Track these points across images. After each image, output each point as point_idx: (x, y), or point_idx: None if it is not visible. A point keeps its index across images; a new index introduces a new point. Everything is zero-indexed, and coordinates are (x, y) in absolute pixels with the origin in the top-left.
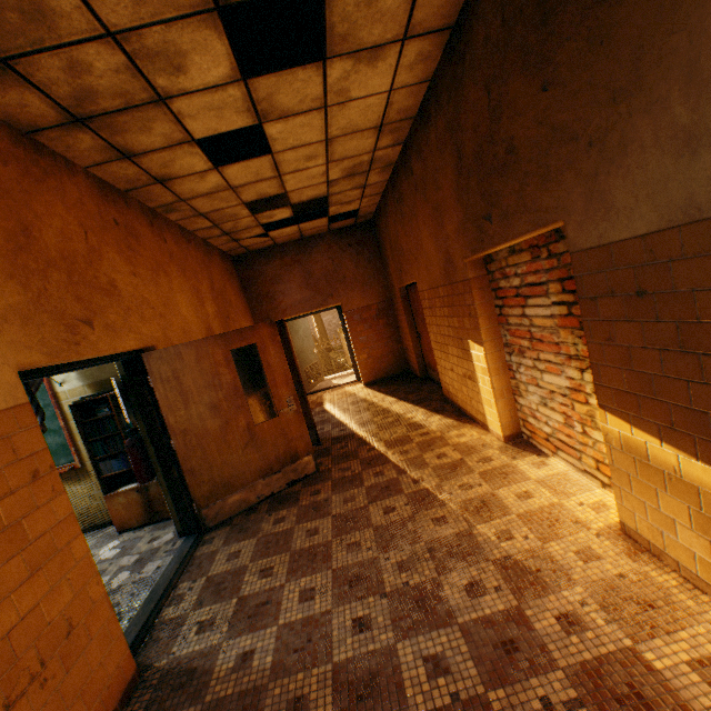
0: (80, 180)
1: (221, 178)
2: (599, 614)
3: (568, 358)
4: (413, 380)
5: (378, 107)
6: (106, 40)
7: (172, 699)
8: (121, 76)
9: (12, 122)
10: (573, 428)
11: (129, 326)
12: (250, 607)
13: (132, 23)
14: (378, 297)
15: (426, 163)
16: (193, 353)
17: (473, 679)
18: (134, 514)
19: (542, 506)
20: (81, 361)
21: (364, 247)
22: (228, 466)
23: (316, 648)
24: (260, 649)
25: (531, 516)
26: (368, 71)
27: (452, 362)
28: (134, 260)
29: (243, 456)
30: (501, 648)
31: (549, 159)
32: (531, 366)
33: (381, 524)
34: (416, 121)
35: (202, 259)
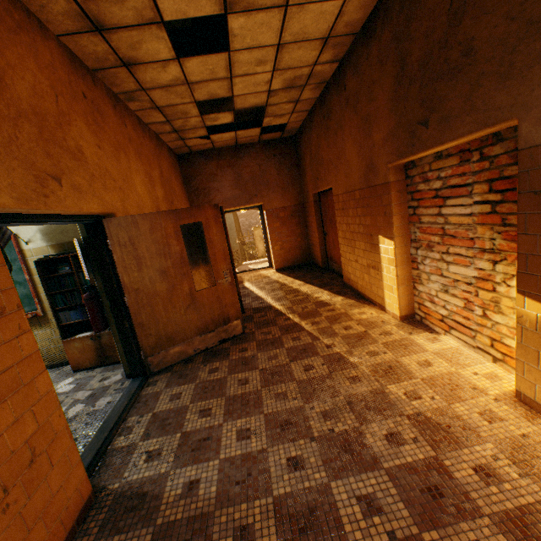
0: (52, 45)
1: (180, 71)
2: (512, 469)
3: (480, 252)
4: (316, 269)
5: (330, 15)
6: None
7: (125, 520)
8: None
9: None
10: (472, 311)
11: (93, 191)
12: (193, 441)
13: None
14: (293, 200)
15: (362, 77)
16: (148, 224)
17: (406, 520)
18: (88, 357)
19: (442, 373)
20: (48, 215)
21: (286, 158)
22: (172, 323)
23: (256, 481)
24: (204, 479)
25: (434, 380)
26: None
27: (358, 255)
28: (99, 134)
29: (185, 315)
30: (427, 493)
31: (516, 55)
32: (437, 258)
33: (303, 379)
34: (358, 37)
35: (154, 150)
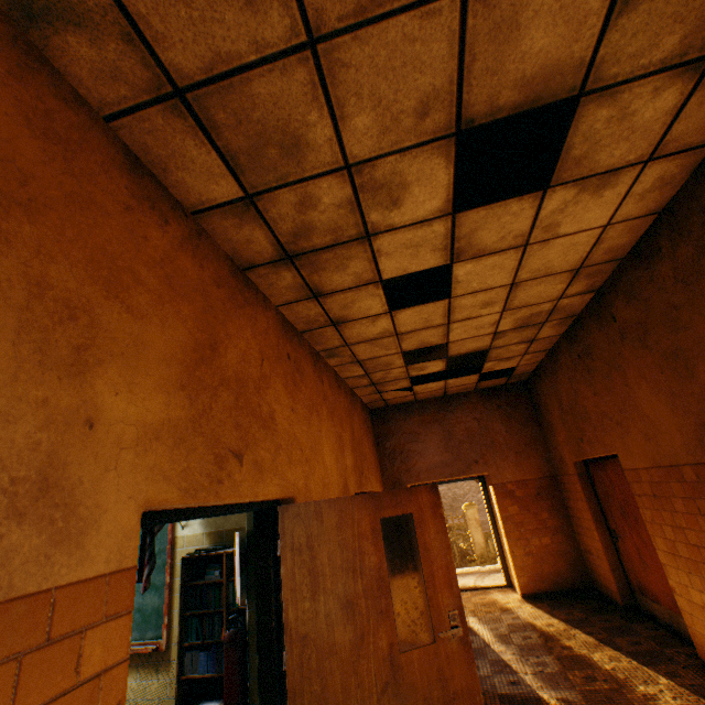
0: (270, 314)
1: (390, 322)
2: None
3: None
4: (608, 607)
5: (583, 245)
6: (341, 173)
7: None
8: (341, 210)
9: (235, 258)
10: None
11: (275, 466)
12: None
13: (370, 154)
14: (536, 470)
15: (646, 303)
16: (335, 515)
17: None
18: None
19: None
20: (215, 506)
21: (517, 409)
22: None
23: None
24: None
25: None
26: (589, 201)
27: None
28: (295, 394)
29: None
30: None
31: None
32: None
33: None
34: (624, 261)
35: (347, 406)
